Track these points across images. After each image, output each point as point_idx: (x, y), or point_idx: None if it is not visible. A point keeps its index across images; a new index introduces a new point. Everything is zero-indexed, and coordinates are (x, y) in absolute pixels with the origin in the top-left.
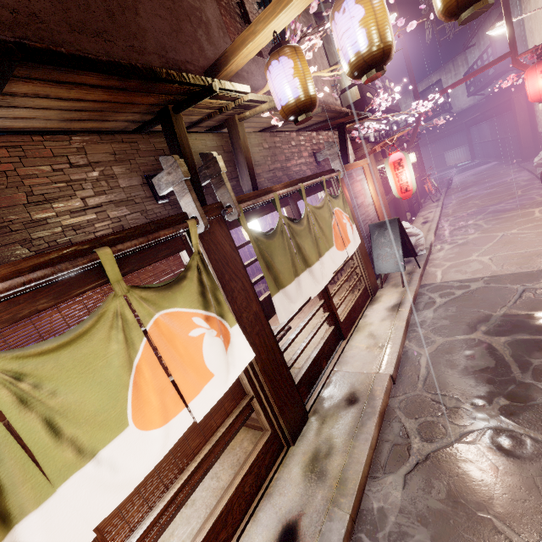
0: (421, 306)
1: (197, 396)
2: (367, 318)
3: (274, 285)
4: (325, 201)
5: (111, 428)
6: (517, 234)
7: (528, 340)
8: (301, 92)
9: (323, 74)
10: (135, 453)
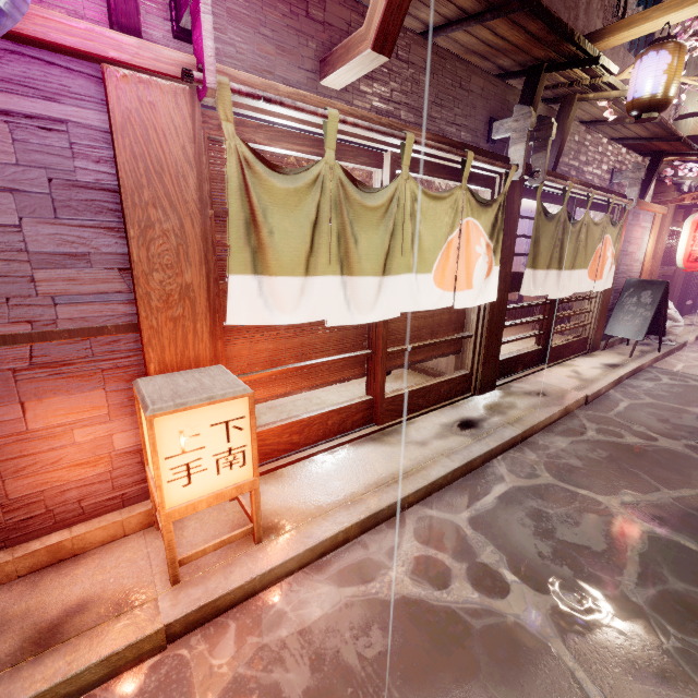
0: (642, 378)
1: (460, 292)
2: (576, 362)
3: (531, 261)
4: (603, 221)
5: (426, 266)
6: None
7: None
8: (662, 90)
9: (687, 81)
10: (426, 292)
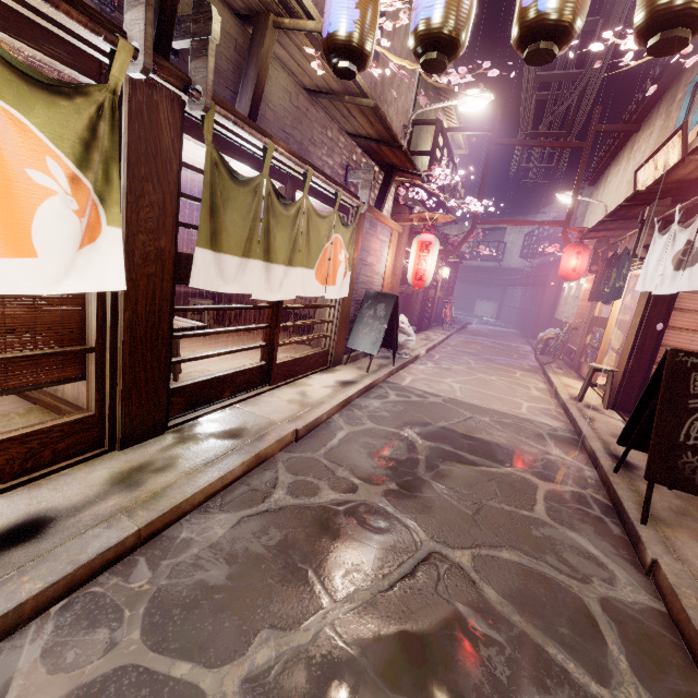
0: (373, 395)
1: None
2: (311, 380)
3: (209, 238)
4: (330, 215)
5: None
6: (493, 380)
7: (448, 451)
8: (356, 30)
9: (393, 58)
10: None
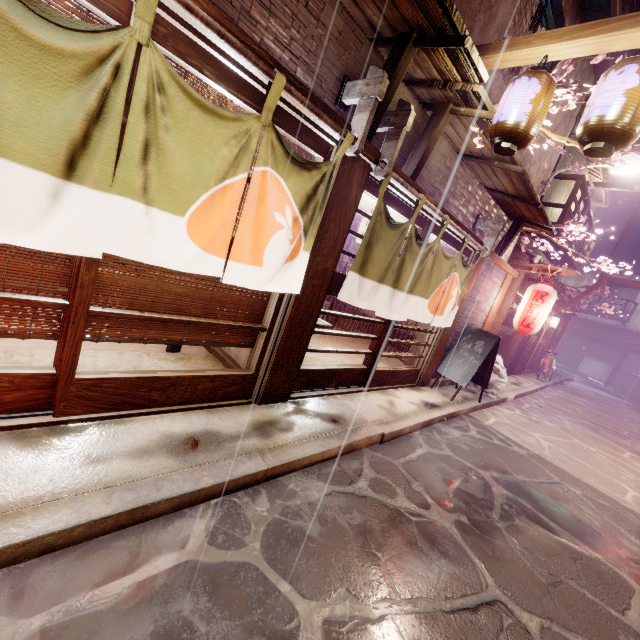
0: (453, 424)
1: (239, 264)
2: (399, 392)
3: (359, 265)
4: (454, 257)
5: (174, 202)
6: (592, 451)
7: (527, 508)
8: (525, 121)
9: (552, 135)
10: (169, 242)
